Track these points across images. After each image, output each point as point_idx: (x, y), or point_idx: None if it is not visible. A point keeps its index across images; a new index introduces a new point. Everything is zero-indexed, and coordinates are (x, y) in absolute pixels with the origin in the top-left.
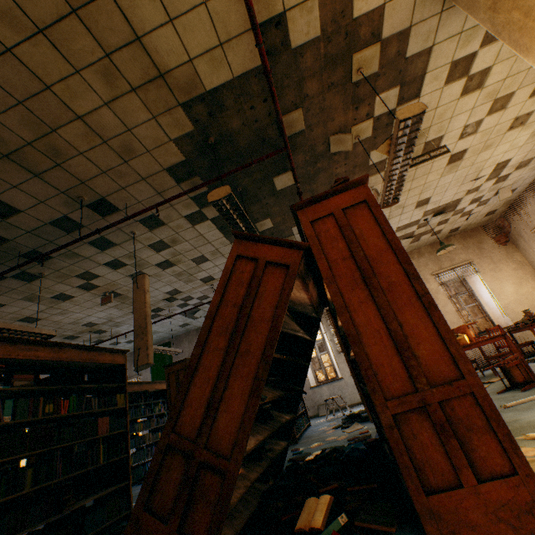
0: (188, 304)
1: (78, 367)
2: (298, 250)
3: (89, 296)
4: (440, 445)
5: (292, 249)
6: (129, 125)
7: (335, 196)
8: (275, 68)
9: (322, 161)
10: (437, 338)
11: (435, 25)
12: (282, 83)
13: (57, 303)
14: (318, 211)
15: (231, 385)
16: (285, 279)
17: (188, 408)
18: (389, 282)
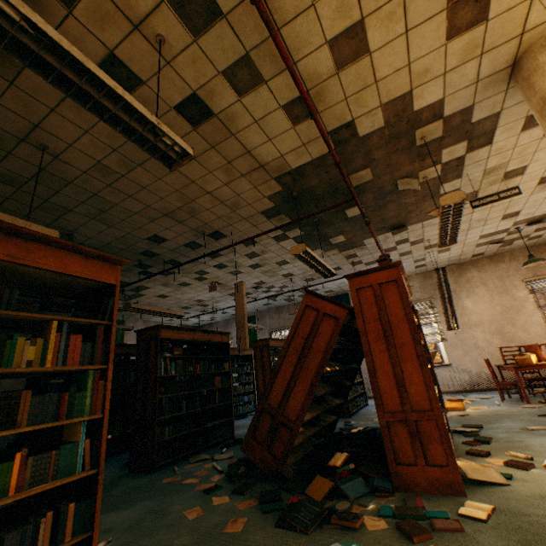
0: (271, 291)
1: (202, 342)
2: (344, 309)
3: (201, 284)
4: (410, 442)
5: (341, 307)
6: (238, 193)
7: (375, 272)
8: (346, 148)
9: (390, 196)
10: (423, 383)
11: (501, 98)
12: (352, 155)
13: (180, 287)
14: (362, 282)
15: (297, 385)
16: (334, 327)
17: (273, 392)
18: (400, 342)
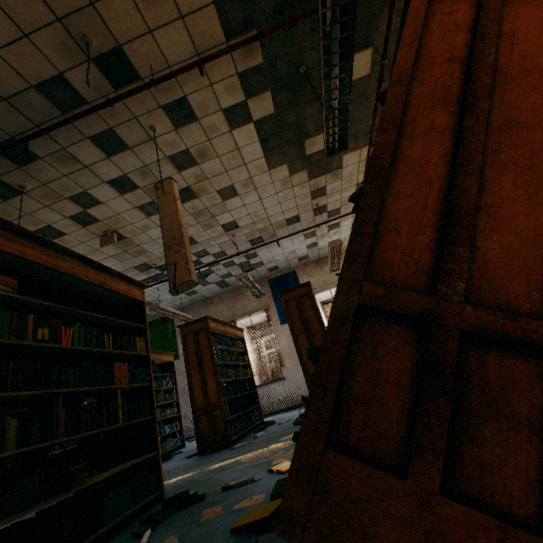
0: (201, 263)
1: (82, 294)
2: None
3: (85, 235)
4: None
5: None
6: None
7: None
8: None
9: None
10: None
11: None
12: None
13: None
14: None
15: (490, 184)
16: None
17: (390, 236)
18: None
